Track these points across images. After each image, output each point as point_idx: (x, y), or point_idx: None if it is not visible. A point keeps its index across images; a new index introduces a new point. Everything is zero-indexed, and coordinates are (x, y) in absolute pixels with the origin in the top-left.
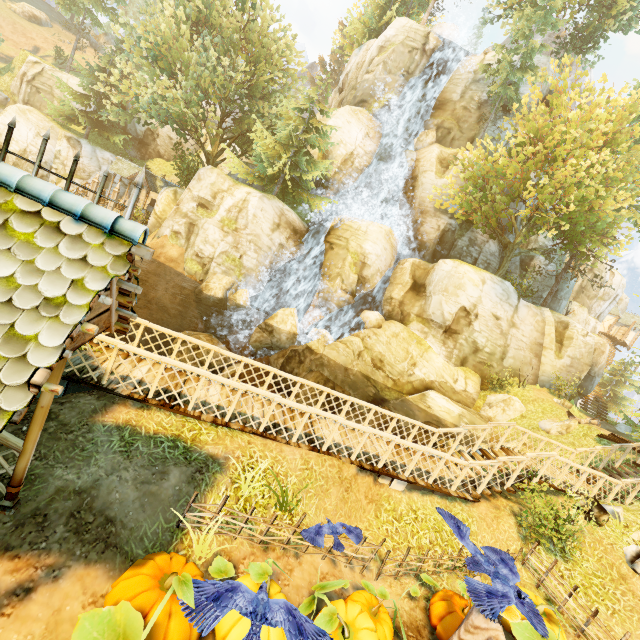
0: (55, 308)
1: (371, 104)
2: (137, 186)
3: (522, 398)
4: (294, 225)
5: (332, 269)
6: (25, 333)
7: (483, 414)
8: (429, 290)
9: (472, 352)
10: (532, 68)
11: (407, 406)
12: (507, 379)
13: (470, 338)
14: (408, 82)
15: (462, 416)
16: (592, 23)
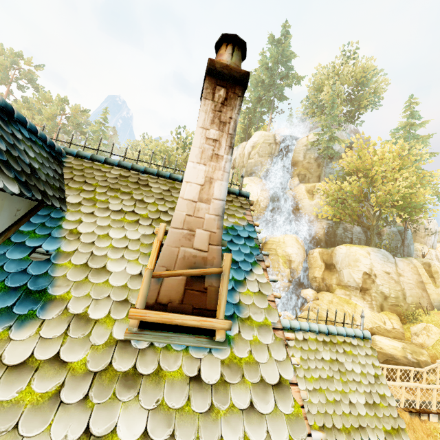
0: (378, 378)
1: (257, 173)
2: (363, 317)
3: (433, 323)
4: None
5: (272, 269)
6: (381, 393)
7: (415, 342)
8: (338, 267)
9: (383, 299)
10: (337, 139)
11: None
12: (415, 312)
13: (378, 290)
14: (273, 158)
15: (404, 348)
16: (351, 110)
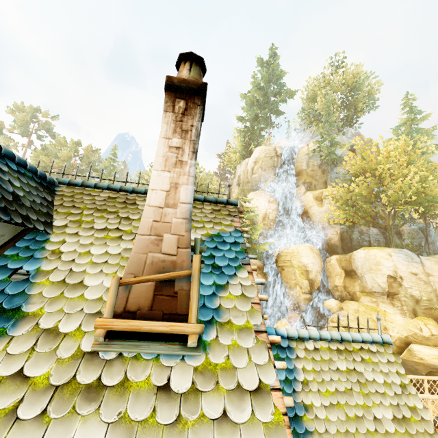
0: (405, 388)
1: (262, 186)
2: (379, 320)
3: None
4: (257, 265)
5: (289, 282)
6: (411, 405)
7: None
8: (359, 272)
9: (415, 303)
10: (337, 143)
11: (406, 364)
12: None
13: (407, 294)
14: (276, 170)
15: None
16: (348, 115)
